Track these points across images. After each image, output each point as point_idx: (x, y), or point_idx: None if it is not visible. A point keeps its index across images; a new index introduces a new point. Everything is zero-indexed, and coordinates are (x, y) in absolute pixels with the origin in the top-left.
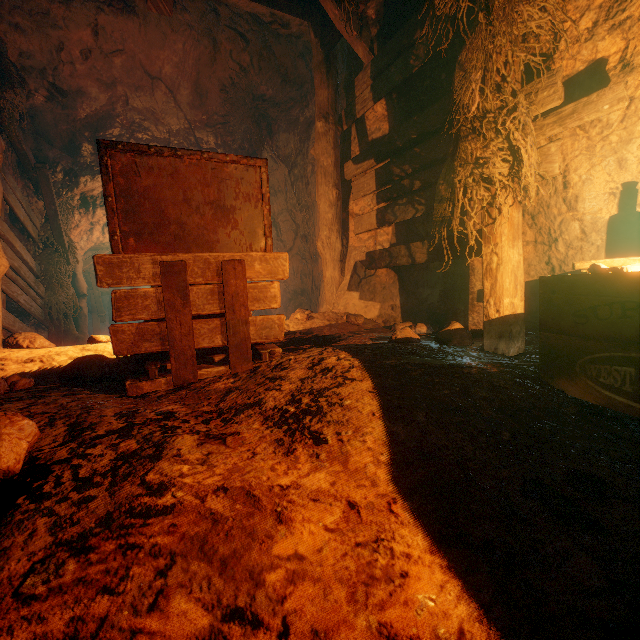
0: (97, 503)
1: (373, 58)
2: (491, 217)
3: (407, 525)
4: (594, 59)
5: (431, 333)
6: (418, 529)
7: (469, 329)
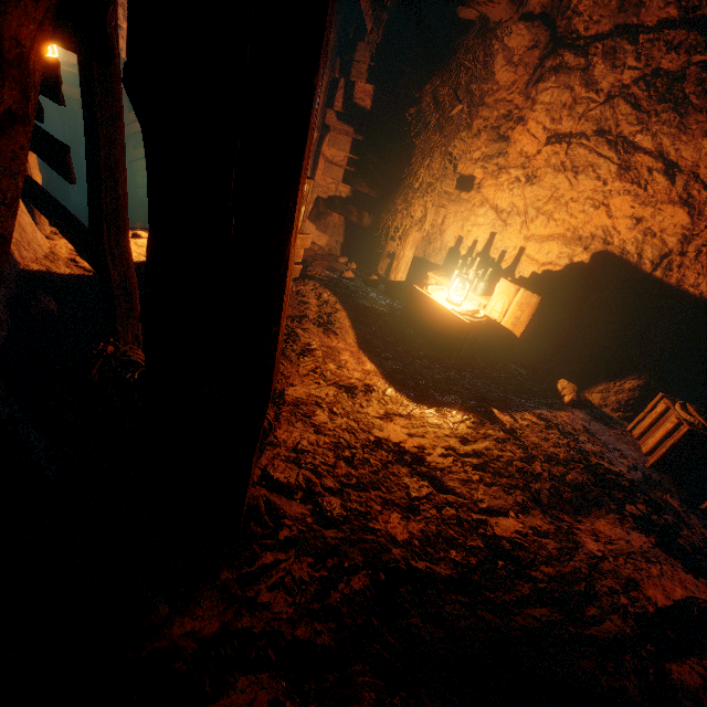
0: (294, 347)
1: (377, 44)
2: (407, 233)
3: (363, 356)
4: (472, 175)
5: (358, 270)
6: (366, 357)
7: (378, 271)
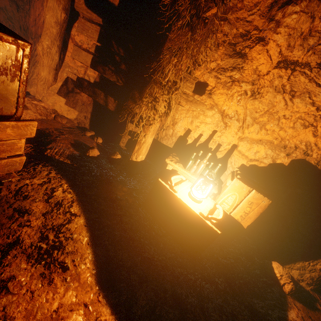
0: None
1: None
2: (150, 123)
3: (104, 304)
4: (206, 82)
5: (103, 143)
6: (107, 305)
7: (120, 143)
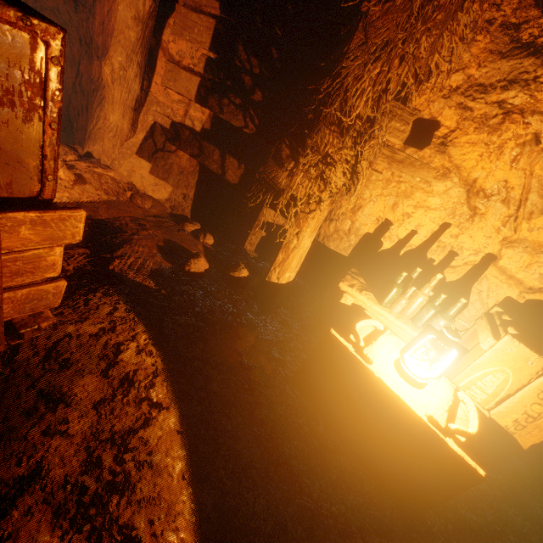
0: None
1: None
2: (309, 208)
3: None
4: (436, 118)
5: (216, 245)
6: None
7: (245, 245)
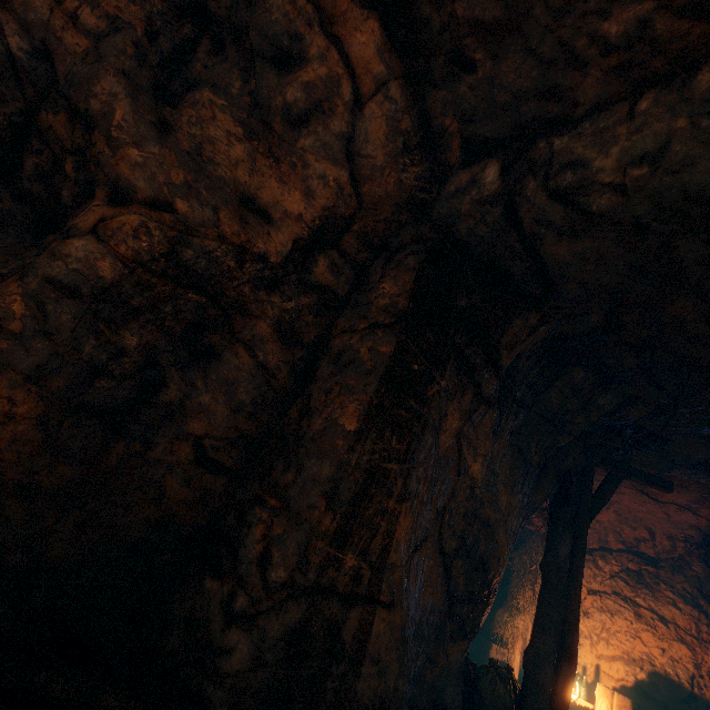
0: None
1: None
2: (514, 639)
3: None
4: None
5: None
6: None
7: None
